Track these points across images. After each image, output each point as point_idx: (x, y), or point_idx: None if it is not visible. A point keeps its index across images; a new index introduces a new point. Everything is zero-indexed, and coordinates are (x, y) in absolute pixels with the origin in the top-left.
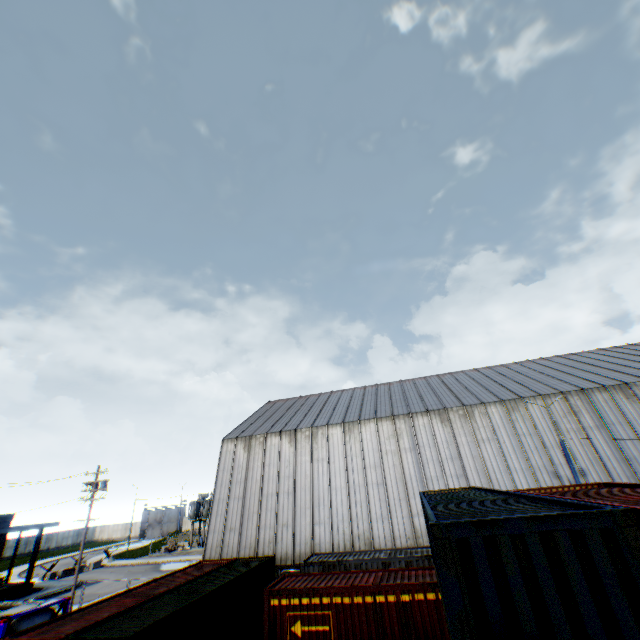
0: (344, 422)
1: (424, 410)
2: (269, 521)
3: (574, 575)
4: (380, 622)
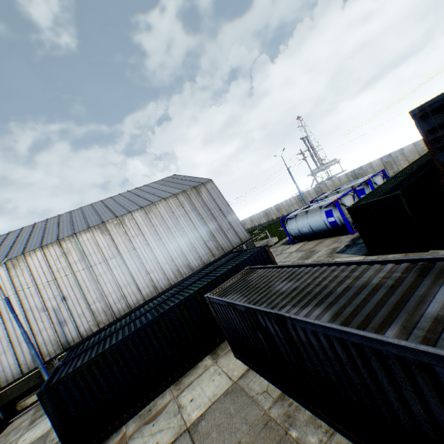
0: None
1: None
2: None
3: None
4: None
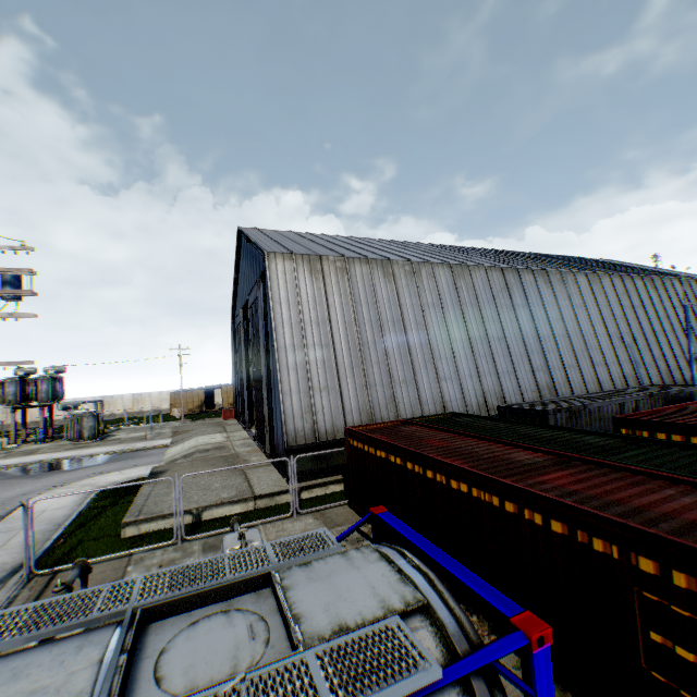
0: (452, 263)
1: (527, 268)
2: (381, 378)
3: None
4: None
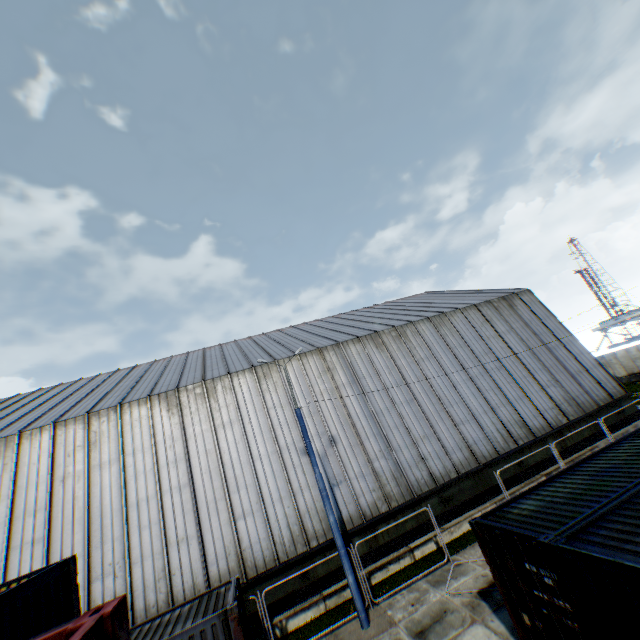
0: None
1: (145, 396)
2: None
3: None
4: None
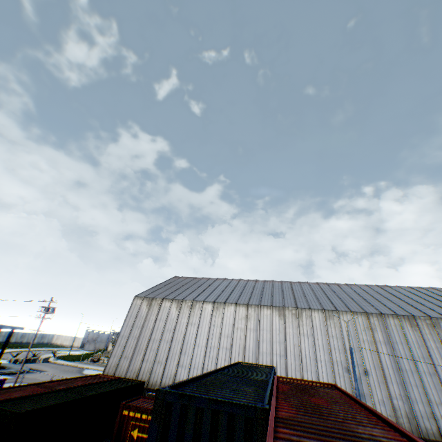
0: (215, 302)
1: (269, 305)
2: (150, 357)
3: (221, 441)
4: None
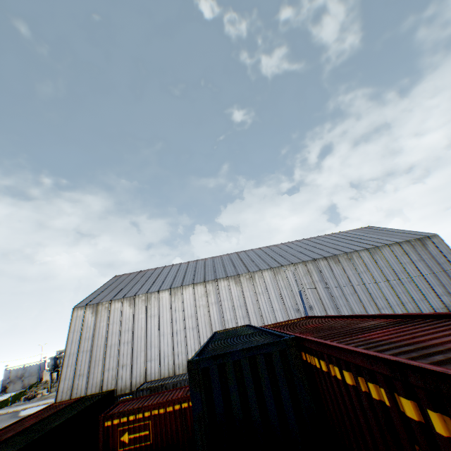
0: (171, 288)
1: (225, 276)
2: (112, 364)
3: (264, 379)
4: (184, 420)
